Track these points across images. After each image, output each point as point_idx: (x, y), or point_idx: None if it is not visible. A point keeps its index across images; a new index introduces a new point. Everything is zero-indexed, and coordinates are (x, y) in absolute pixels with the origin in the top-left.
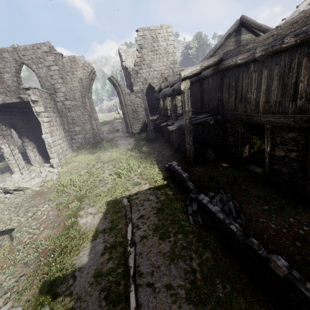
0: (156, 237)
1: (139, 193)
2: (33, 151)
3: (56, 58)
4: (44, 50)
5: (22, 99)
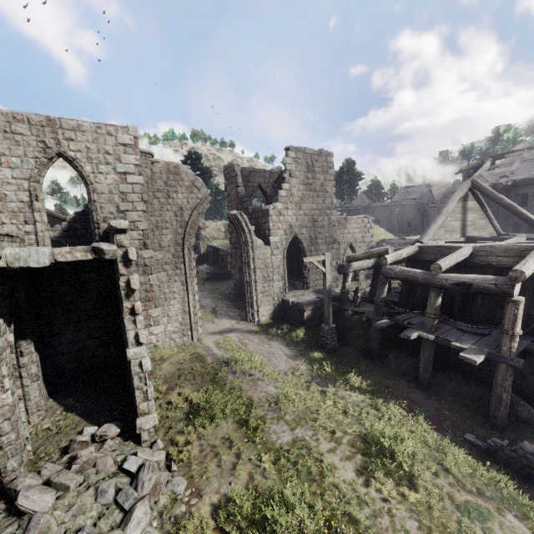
0: None
1: None
2: (38, 378)
3: (143, 160)
4: (122, 141)
5: (101, 253)
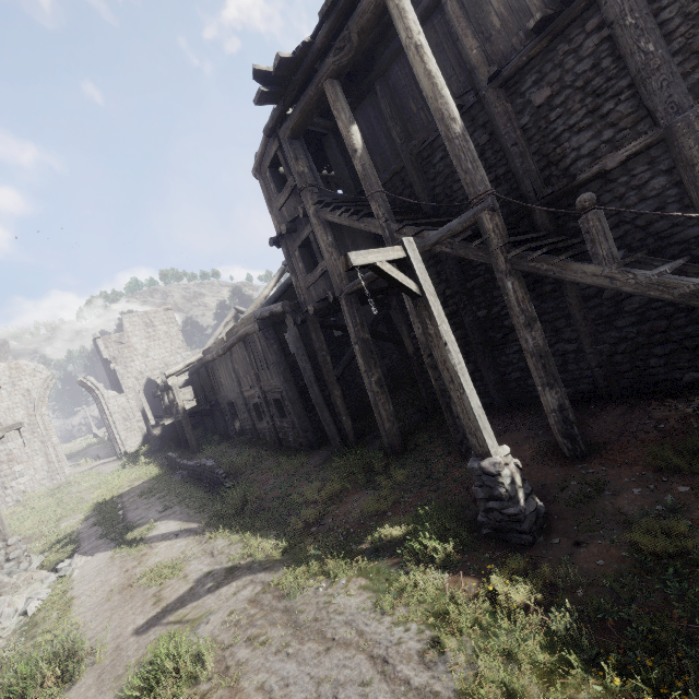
0: (143, 496)
1: (131, 488)
2: None
3: None
4: None
5: None
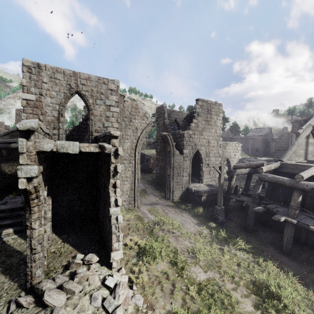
0: None
1: None
2: (50, 220)
3: (119, 99)
4: (110, 87)
5: (103, 149)
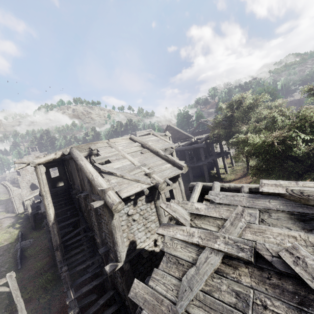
0: None
1: (1, 247)
2: None
3: None
4: None
5: None
